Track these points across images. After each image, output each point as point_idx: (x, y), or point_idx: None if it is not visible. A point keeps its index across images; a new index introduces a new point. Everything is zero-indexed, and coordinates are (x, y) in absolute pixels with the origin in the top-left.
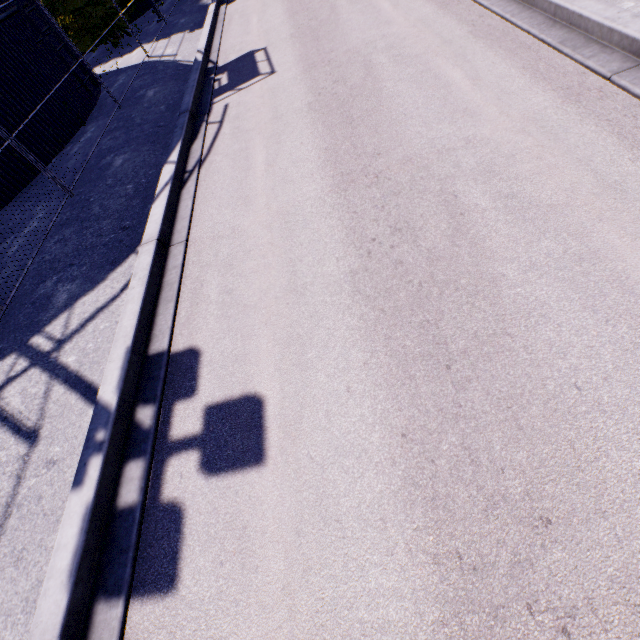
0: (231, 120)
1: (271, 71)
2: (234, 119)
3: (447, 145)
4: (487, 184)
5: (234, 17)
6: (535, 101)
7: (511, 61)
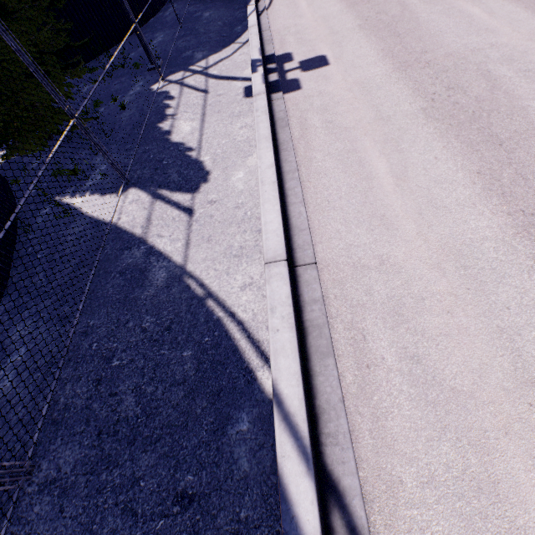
0: None
1: None
2: None
3: None
4: None
5: None
6: None
7: None
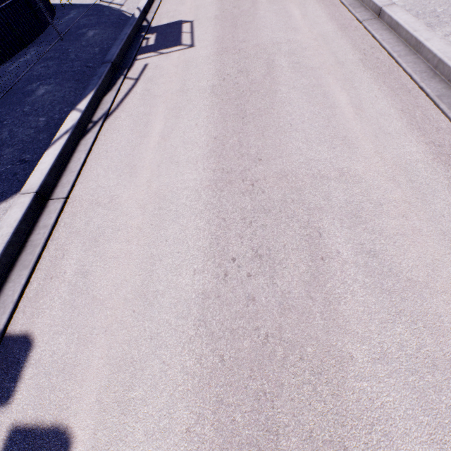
0: (145, 80)
1: (191, 44)
2: (148, 80)
3: (322, 171)
4: (352, 230)
5: None
6: (408, 149)
7: (392, 100)
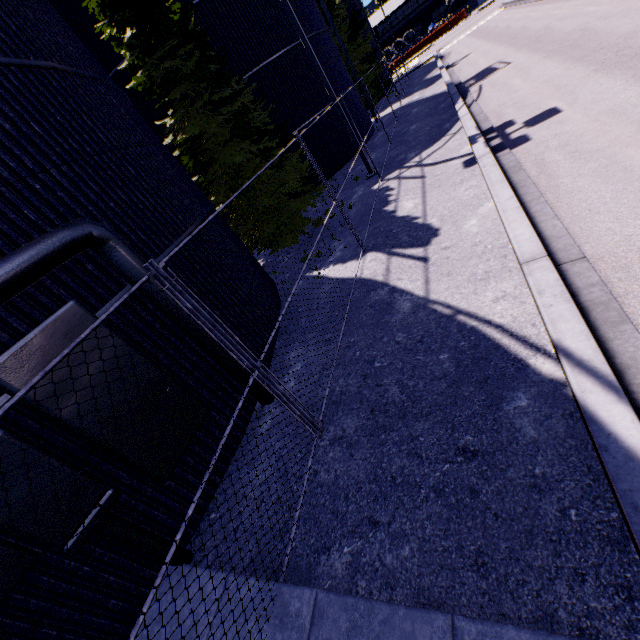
0: (487, 86)
1: (508, 64)
2: (489, 85)
3: None
4: None
5: (462, 68)
6: None
7: None
